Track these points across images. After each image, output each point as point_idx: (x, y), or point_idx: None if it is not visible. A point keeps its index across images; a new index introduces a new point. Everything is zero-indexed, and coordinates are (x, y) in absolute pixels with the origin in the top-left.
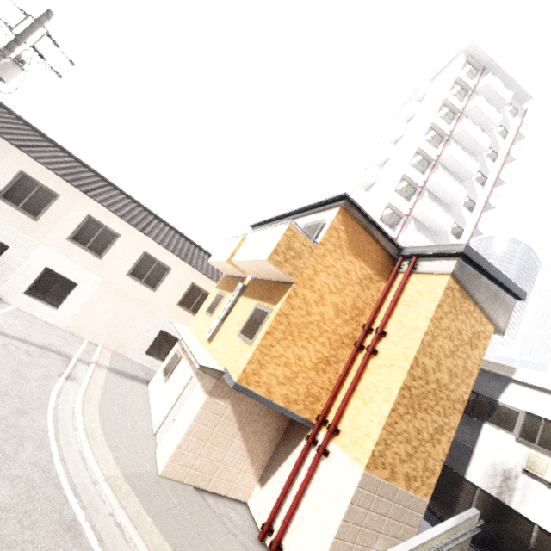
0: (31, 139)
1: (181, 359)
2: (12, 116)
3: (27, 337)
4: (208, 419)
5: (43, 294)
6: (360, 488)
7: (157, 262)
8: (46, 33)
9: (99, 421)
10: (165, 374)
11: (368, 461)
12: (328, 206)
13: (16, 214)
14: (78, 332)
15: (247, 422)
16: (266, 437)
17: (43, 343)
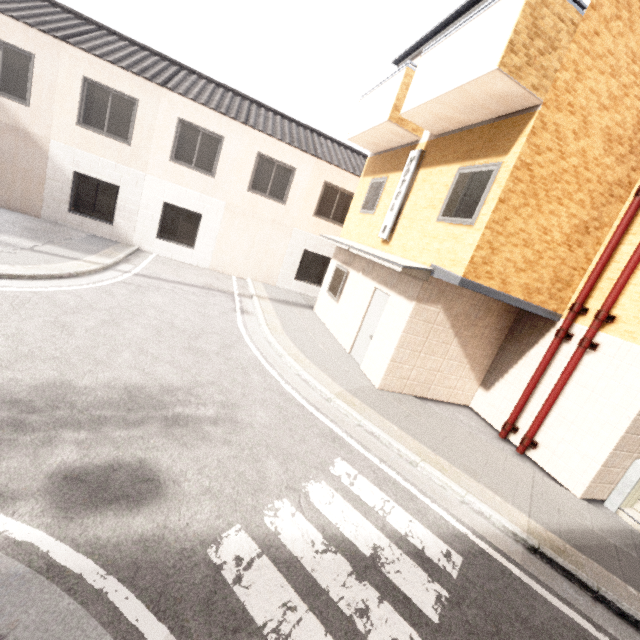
0: (69, 24)
1: (348, 274)
2: None
3: (184, 281)
4: (419, 329)
5: (174, 235)
6: None
7: (277, 163)
8: None
9: (295, 347)
10: (333, 293)
11: None
12: None
13: (107, 143)
14: (223, 269)
15: (463, 326)
16: (486, 340)
17: (200, 283)
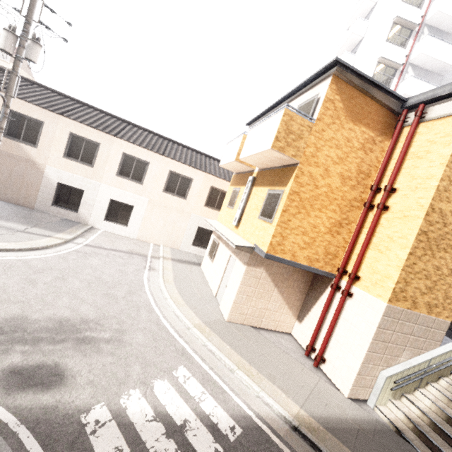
0: (66, 105)
1: (218, 244)
2: (48, 91)
3: (116, 248)
4: (250, 282)
5: (115, 218)
6: (385, 317)
7: (181, 176)
8: (43, 3)
9: (177, 292)
10: (210, 256)
11: (390, 296)
12: (319, 79)
13: (79, 166)
14: (145, 239)
15: (280, 280)
16: (297, 289)
17: (127, 249)
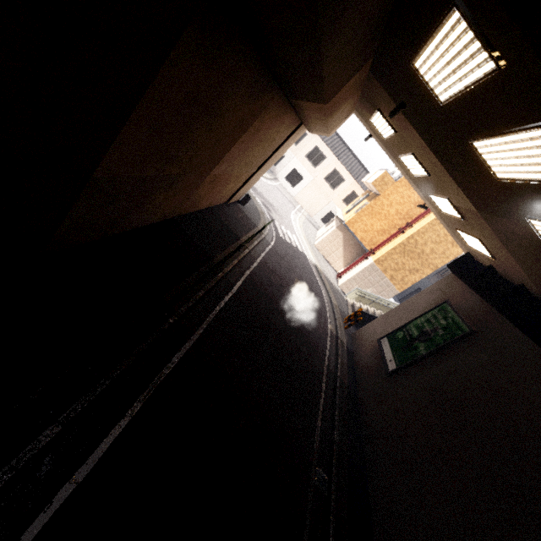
0: None
1: (333, 221)
2: None
3: (284, 195)
4: (333, 236)
5: (290, 180)
6: (369, 266)
7: (339, 175)
8: None
9: (302, 226)
10: (325, 225)
11: (376, 260)
12: None
13: None
14: (298, 201)
15: (346, 244)
16: (352, 254)
17: (288, 199)
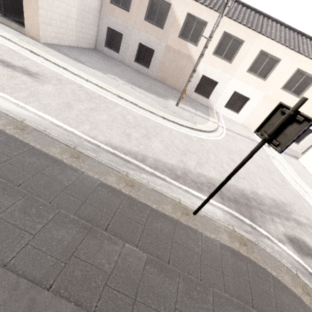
0: (221, 2)
1: None
2: None
3: (240, 133)
4: None
5: (231, 106)
6: None
7: (306, 74)
8: None
9: (308, 187)
10: None
11: None
12: None
13: (221, 62)
14: (248, 125)
15: None
16: None
17: (245, 135)
